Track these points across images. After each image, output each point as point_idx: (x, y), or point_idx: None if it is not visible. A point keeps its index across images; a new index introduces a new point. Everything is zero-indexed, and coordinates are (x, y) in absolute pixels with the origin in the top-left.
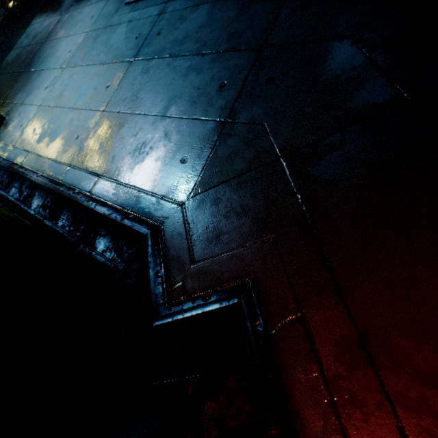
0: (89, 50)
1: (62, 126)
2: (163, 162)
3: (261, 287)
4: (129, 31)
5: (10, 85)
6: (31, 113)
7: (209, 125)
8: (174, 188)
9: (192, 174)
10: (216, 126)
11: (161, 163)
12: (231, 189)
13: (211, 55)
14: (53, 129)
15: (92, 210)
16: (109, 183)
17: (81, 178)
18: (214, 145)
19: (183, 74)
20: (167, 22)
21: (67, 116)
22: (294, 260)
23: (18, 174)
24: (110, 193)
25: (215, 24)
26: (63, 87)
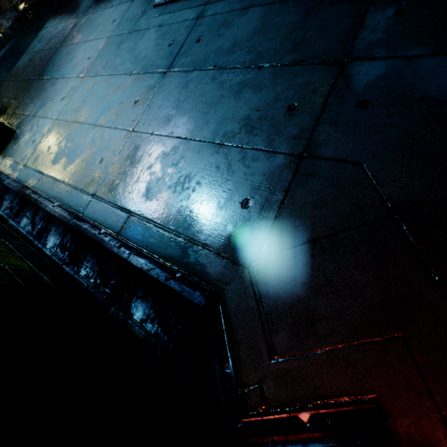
0: (112, 58)
1: (82, 145)
2: (217, 204)
3: (393, 416)
4: (159, 37)
5: (21, 93)
6: (44, 127)
7: (278, 159)
8: (234, 241)
9: (260, 224)
10: (289, 162)
11: (213, 205)
12: (322, 253)
13: (271, 69)
14: (70, 148)
15: (124, 260)
16: (144, 223)
17: (108, 213)
18: (288, 187)
19: (235, 91)
20: (207, 27)
21: (87, 134)
22: (445, 381)
23: (30, 201)
24: (146, 237)
25: (272, 31)
26: (83, 99)
